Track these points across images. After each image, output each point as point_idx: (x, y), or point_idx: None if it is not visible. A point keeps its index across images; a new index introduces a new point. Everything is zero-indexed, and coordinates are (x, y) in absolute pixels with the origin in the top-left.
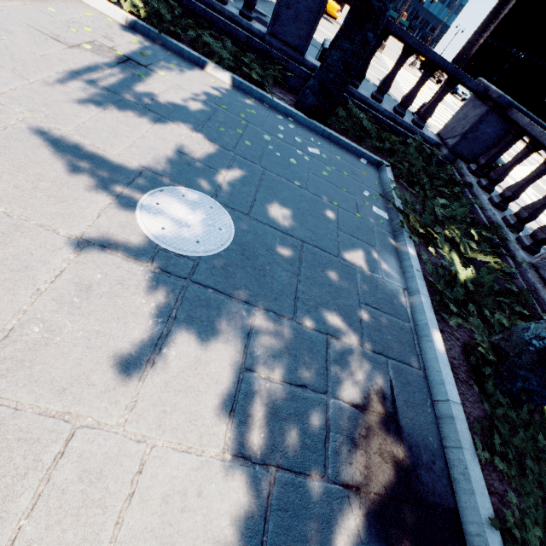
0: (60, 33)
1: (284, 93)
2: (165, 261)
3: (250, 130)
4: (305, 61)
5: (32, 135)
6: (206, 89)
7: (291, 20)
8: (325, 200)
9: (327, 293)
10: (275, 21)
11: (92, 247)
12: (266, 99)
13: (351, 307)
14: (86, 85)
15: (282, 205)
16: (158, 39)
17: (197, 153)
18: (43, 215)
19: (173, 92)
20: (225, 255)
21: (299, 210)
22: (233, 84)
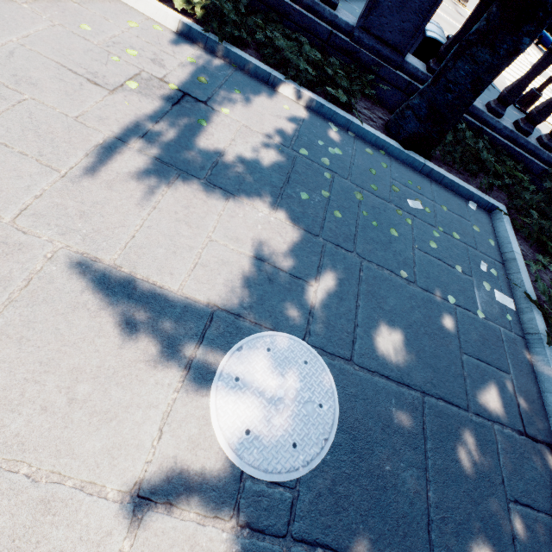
0: (98, 68)
1: (370, 107)
2: (255, 505)
3: (337, 186)
4: (404, 63)
5: (65, 284)
6: (280, 124)
7: (395, 8)
8: (439, 297)
9: (465, 494)
10: (372, 10)
11: (154, 512)
12: (352, 126)
13: (499, 515)
14: (133, 160)
15: (390, 324)
16: (217, 50)
17: (279, 252)
18: (82, 461)
19: (241, 142)
20: (331, 460)
21: (412, 327)
22: (310, 107)
